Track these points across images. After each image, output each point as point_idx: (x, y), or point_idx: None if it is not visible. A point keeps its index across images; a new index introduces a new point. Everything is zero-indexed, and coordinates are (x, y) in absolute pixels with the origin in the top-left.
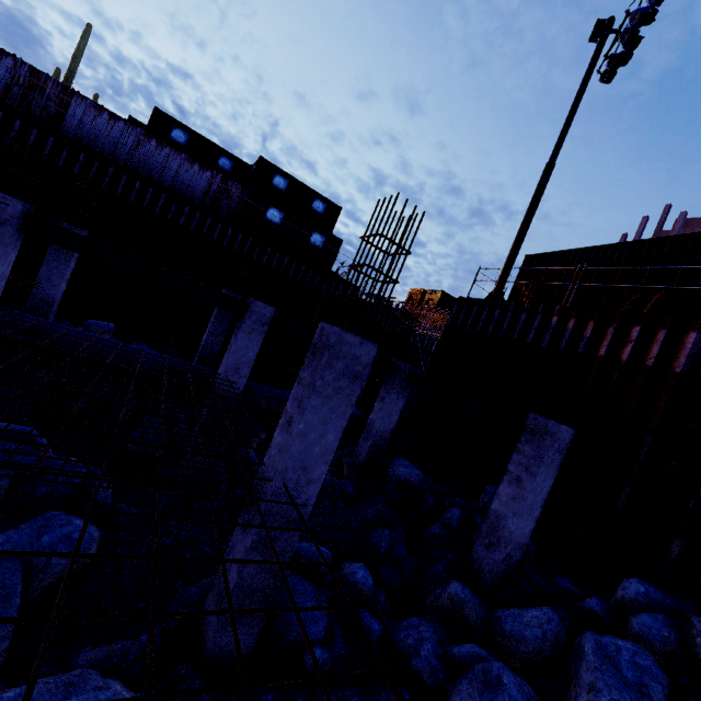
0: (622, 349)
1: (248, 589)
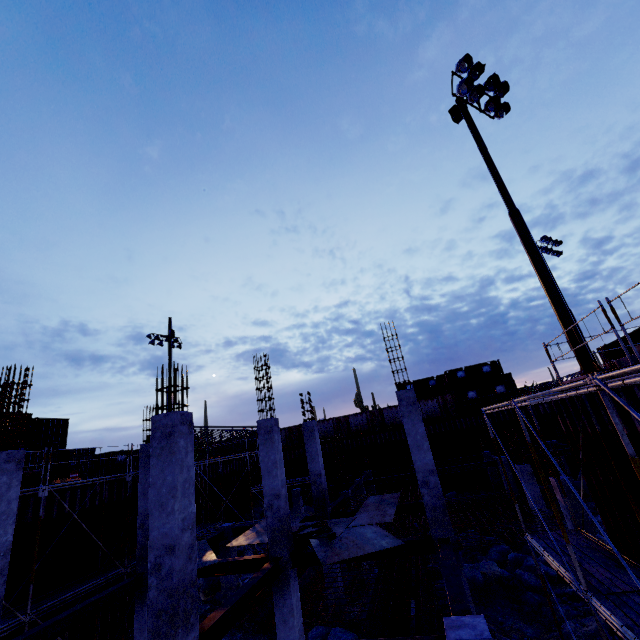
0: None
1: None
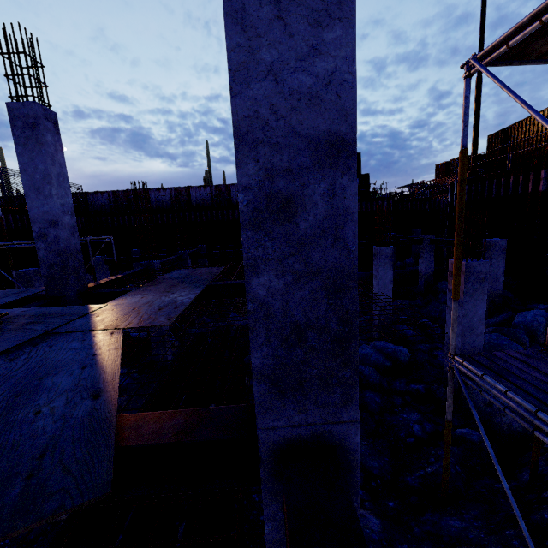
0: (539, 185)
1: (383, 323)
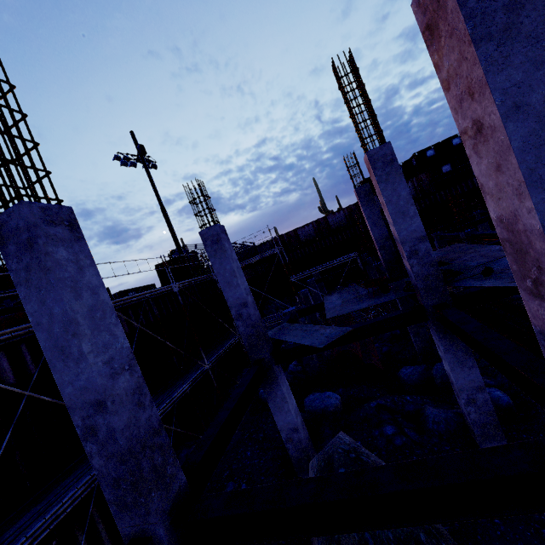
0: None
1: None
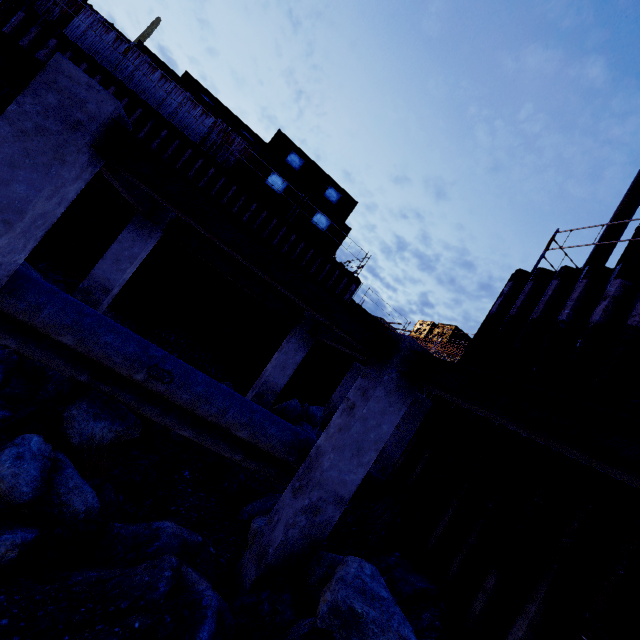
0: None
1: None
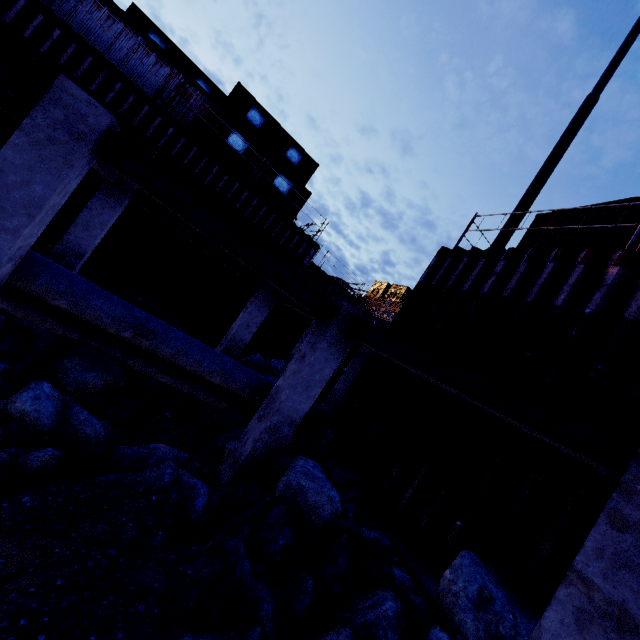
0: None
1: None
